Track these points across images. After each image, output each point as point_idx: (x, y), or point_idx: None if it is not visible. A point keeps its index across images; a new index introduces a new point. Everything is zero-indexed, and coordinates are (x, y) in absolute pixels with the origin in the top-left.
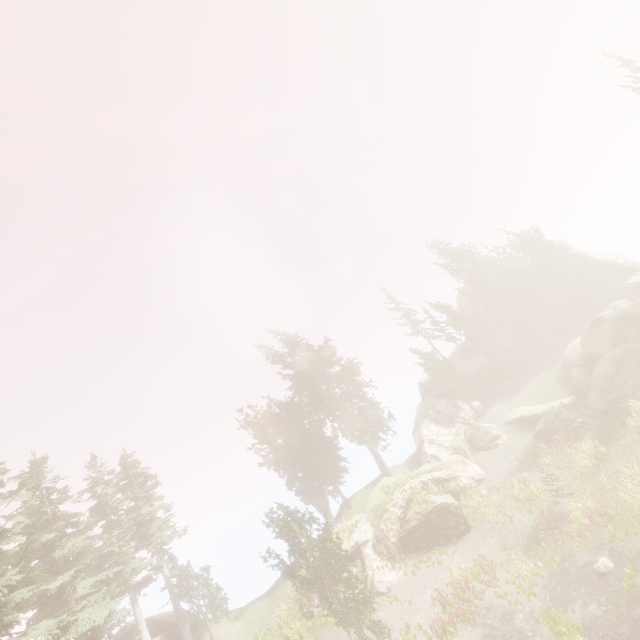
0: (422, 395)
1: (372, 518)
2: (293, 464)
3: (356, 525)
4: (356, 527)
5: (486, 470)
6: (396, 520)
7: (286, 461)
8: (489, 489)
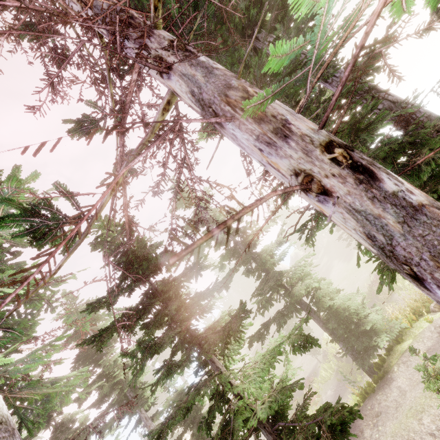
0: None
1: None
2: None
3: None
4: None
5: None
6: None
7: None
8: None
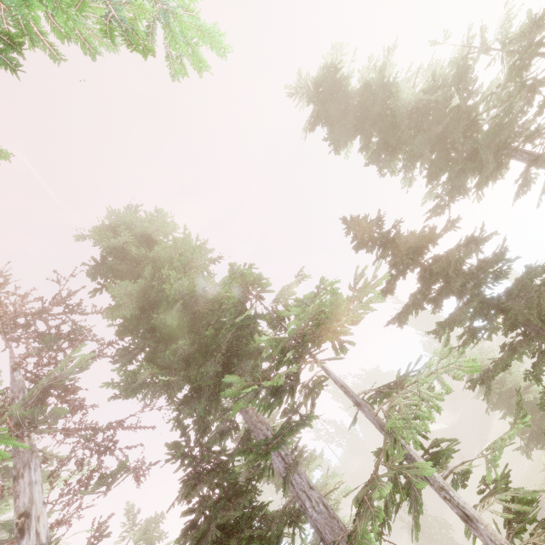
0: None
1: None
2: None
3: None
4: None
5: None
6: None
7: None
8: None
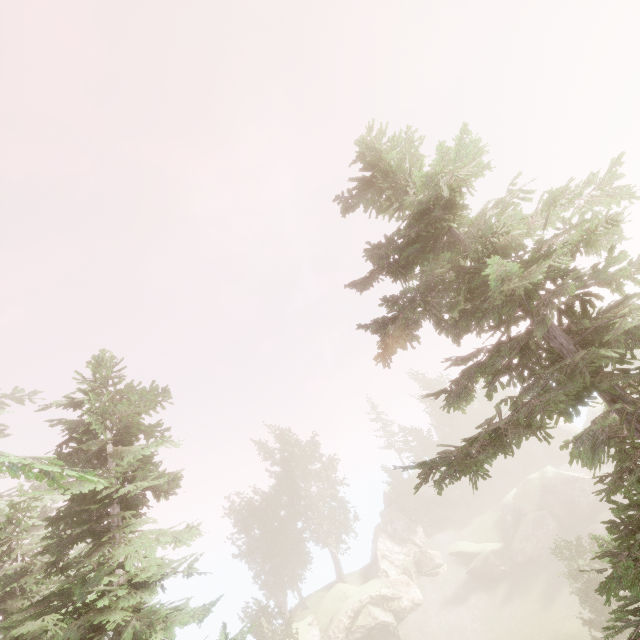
0: (385, 504)
1: (323, 622)
2: (263, 554)
3: (308, 627)
4: (308, 629)
5: (425, 596)
6: (343, 629)
7: (258, 550)
8: (424, 615)
